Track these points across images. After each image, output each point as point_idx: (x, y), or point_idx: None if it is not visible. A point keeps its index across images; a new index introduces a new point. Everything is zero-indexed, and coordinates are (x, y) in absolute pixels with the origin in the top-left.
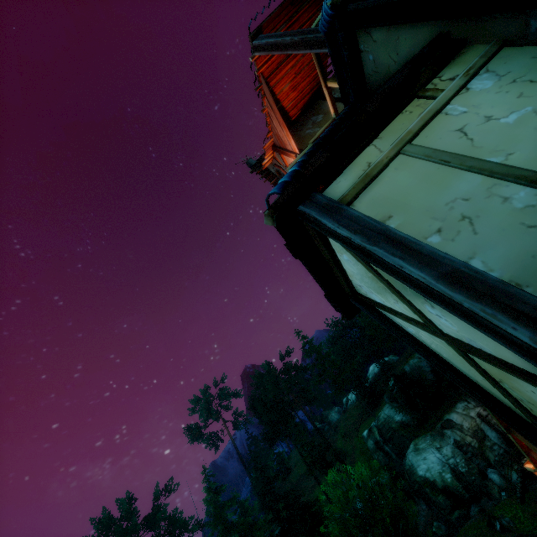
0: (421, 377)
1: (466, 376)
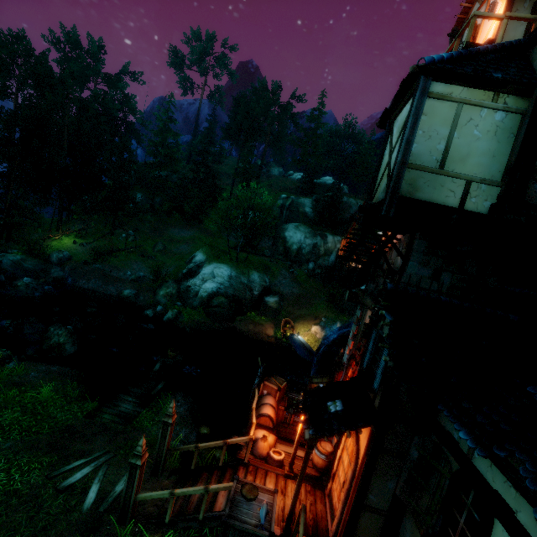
0: (344, 210)
1: (378, 177)
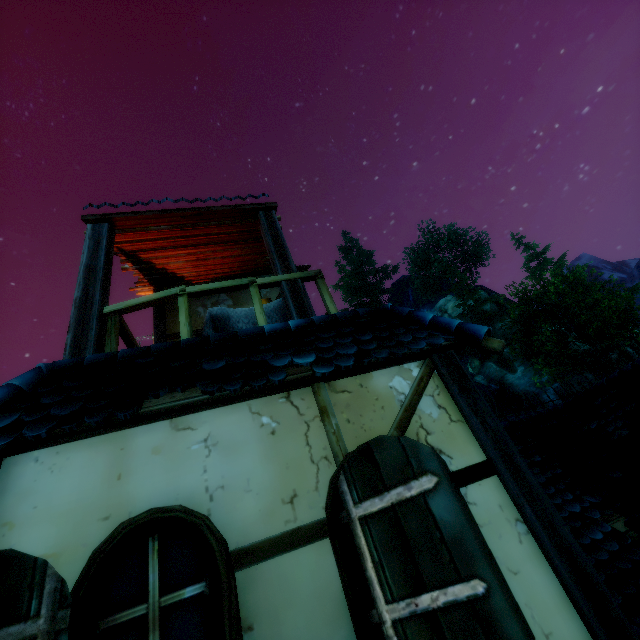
0: None
1: None
